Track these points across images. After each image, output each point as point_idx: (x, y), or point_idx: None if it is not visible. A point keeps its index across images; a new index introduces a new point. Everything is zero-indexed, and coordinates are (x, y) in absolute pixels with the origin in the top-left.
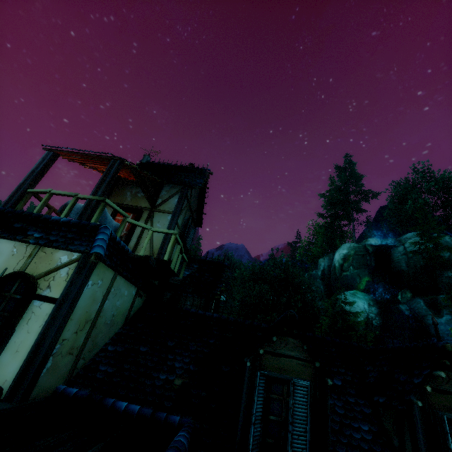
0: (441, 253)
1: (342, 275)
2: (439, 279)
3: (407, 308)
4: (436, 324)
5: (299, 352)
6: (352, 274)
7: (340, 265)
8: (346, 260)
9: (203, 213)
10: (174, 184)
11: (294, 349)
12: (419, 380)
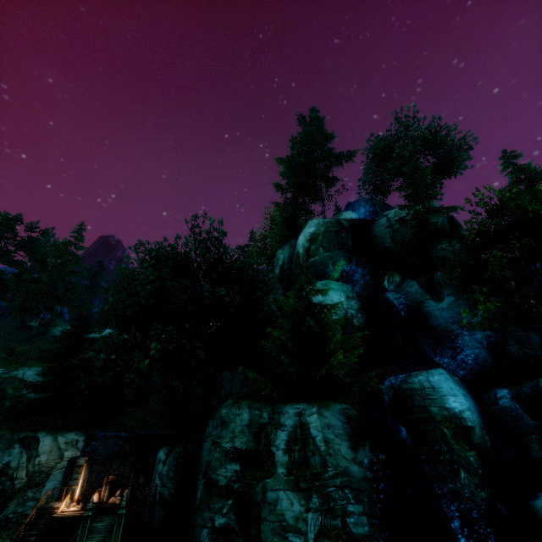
0: (431, 221)
1: (309, 263)
2: (433, 253)
3: (397, 297)
4: None
5: None
6: (322, 258)
7: (306, 250)
8: (314, 242)
9: None
10: None
11: None
12: None
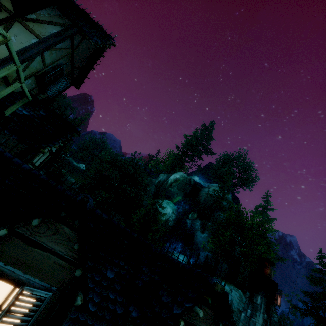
0: (223, 201)
1: (168, 189)
2: (214, 214)
3: (190, 223)
4: (218, 260)
5: (68, 248)
6: (174, 191)
7: (171, 183)
8: (176, 182)
9: (86, 77)
10: (62, 14)
11: (63, 242)
12: (179, 311)
